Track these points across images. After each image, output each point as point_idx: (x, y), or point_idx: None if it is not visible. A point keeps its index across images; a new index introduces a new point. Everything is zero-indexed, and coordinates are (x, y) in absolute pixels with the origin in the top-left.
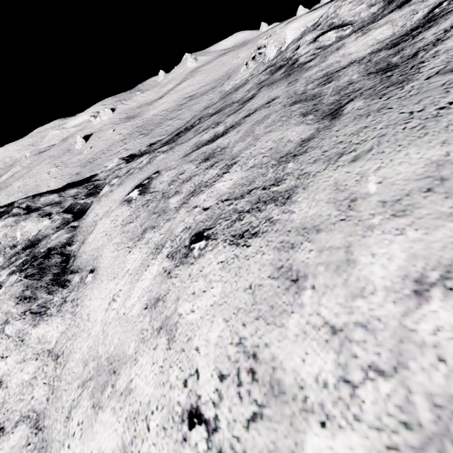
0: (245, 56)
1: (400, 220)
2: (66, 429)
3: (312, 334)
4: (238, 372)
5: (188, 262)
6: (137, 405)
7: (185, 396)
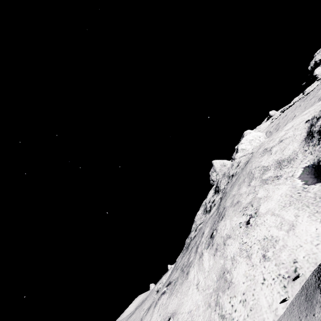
0: (149, 305)
1: (240, 188)
2: (228, 317)
3: (246, 198)
4: (244, 210)
5: (215, 235)
6: (238, 250)
7: (243, 227)
